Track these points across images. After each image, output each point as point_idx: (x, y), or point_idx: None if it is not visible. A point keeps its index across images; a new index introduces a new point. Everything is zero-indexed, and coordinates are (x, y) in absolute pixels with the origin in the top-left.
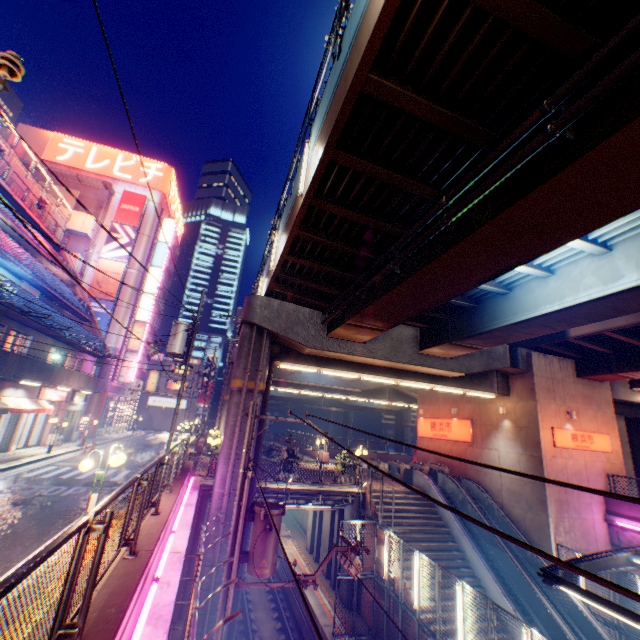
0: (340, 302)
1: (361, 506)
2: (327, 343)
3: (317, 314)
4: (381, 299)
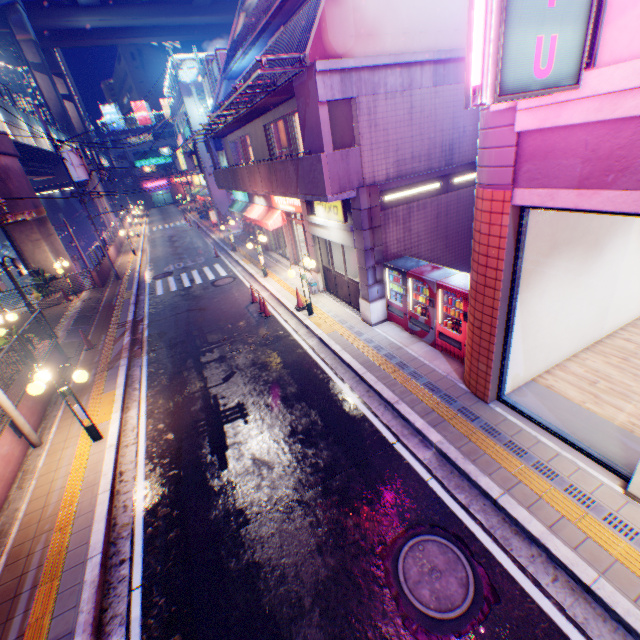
0: None
1: None
2: None
3: None
4: None
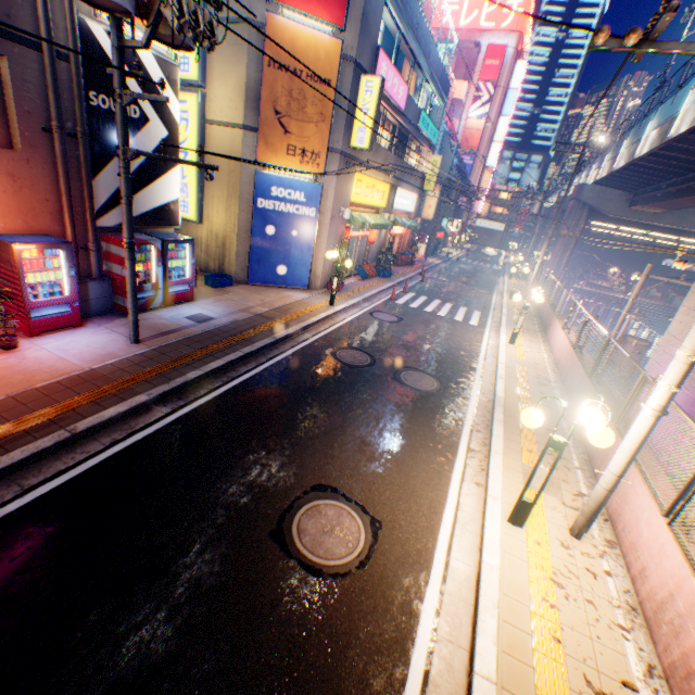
0: (638, 193)
1: (621, 307)
2: (624, 214)
3: (623, 195)
4: (650, 205)
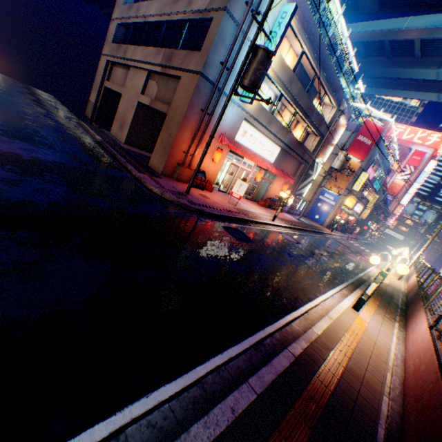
0: None
1: None
2: None
3: None
4: None
